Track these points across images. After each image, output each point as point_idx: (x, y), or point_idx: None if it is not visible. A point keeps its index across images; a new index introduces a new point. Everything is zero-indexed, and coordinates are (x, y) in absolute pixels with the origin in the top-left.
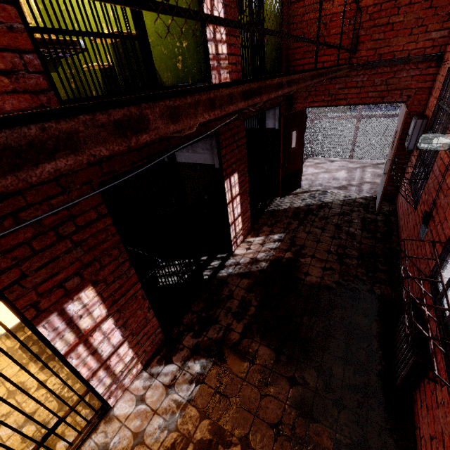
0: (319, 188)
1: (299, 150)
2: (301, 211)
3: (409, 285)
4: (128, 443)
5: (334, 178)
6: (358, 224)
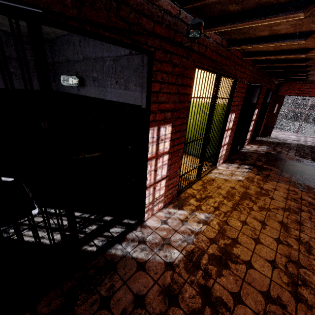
0: (281, 138)
1: (276, 115)
2: (274, 143)
3: None
4: (229, 174)
5: (289, 137)
6: (308, 151)
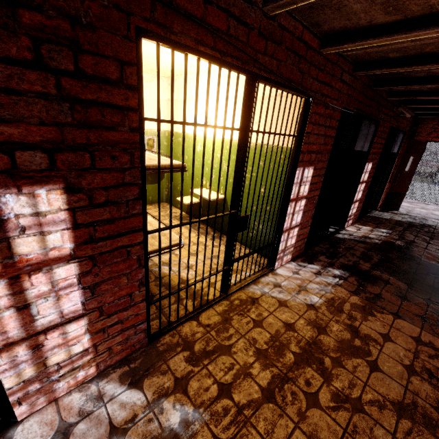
0: (418, 215)
1: (409, 176)
2: (404, 223)
3: None
4: (295, 287)
5: (432, 214)
6: None
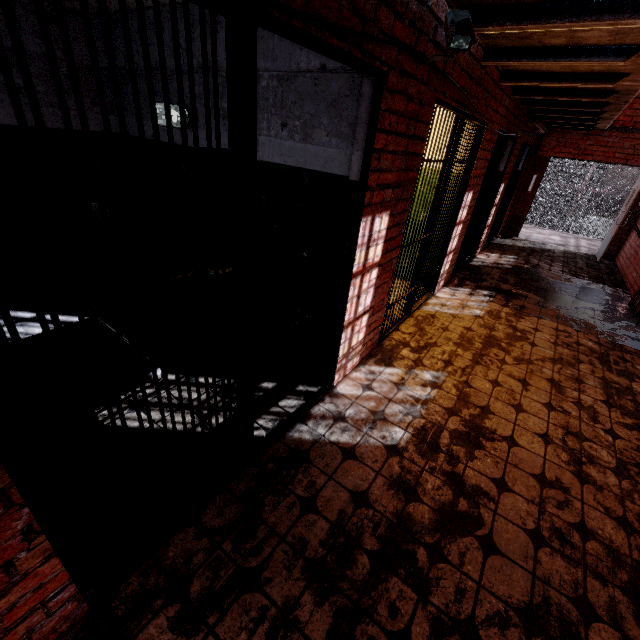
0: (537, 241)
1: (531, 197)
2: (527, 249)
3: (638, 286)
4: (458, 305)
5: (549, 239)
6: (583, 264)
